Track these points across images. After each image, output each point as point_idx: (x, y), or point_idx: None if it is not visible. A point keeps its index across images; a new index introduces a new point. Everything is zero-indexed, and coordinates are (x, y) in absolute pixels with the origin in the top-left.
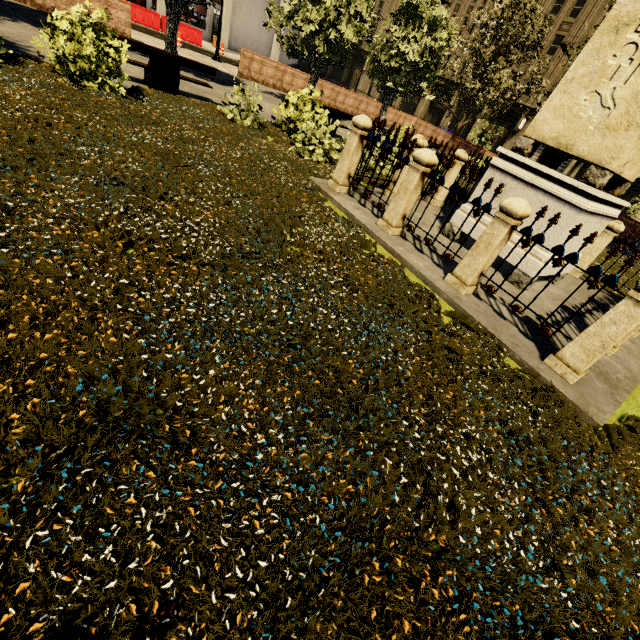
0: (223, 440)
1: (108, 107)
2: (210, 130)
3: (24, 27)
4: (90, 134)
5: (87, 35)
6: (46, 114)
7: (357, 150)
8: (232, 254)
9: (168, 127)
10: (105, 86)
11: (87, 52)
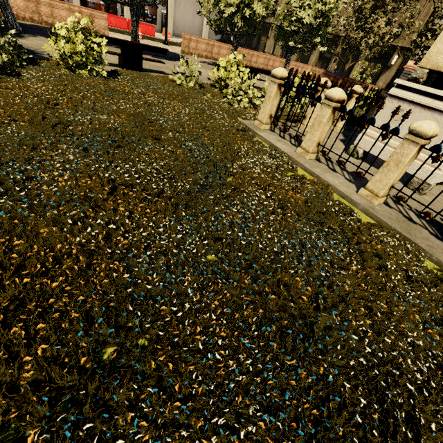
0: (200, 369)
1: (95, 86)
2: (166, 94)
3: (41, 39)
4: (84, 107)
5: (78, 37)
6: (54, 96)
7: (276, 95)
8: (190, 189)
9: (137, 95)
10: (93, 72)
11: (79, 49)
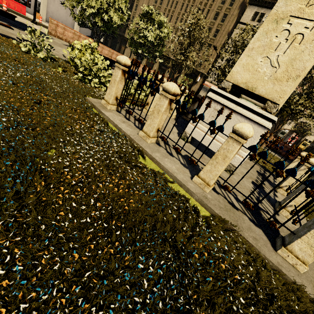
0: None
1: None
2: None
3: None
4: None
5: None
6: None
7: (121, 80)
8: None
9: None
10: None
11: None
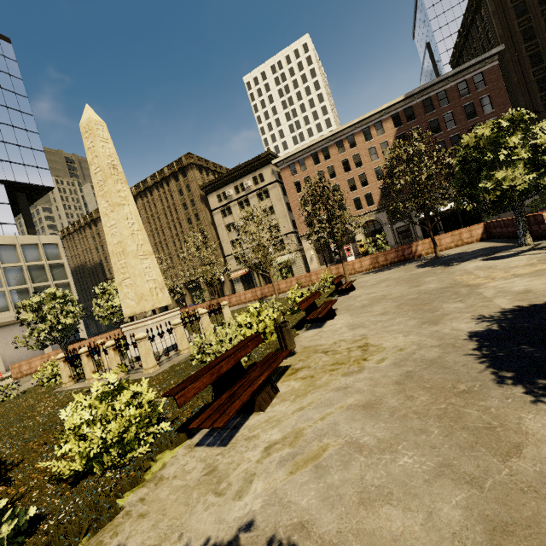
0: None
1: None
2: None
3: None
4: None
5: None
6: None
7: (66, 366)
8: None
9: None
10: None
11: None
